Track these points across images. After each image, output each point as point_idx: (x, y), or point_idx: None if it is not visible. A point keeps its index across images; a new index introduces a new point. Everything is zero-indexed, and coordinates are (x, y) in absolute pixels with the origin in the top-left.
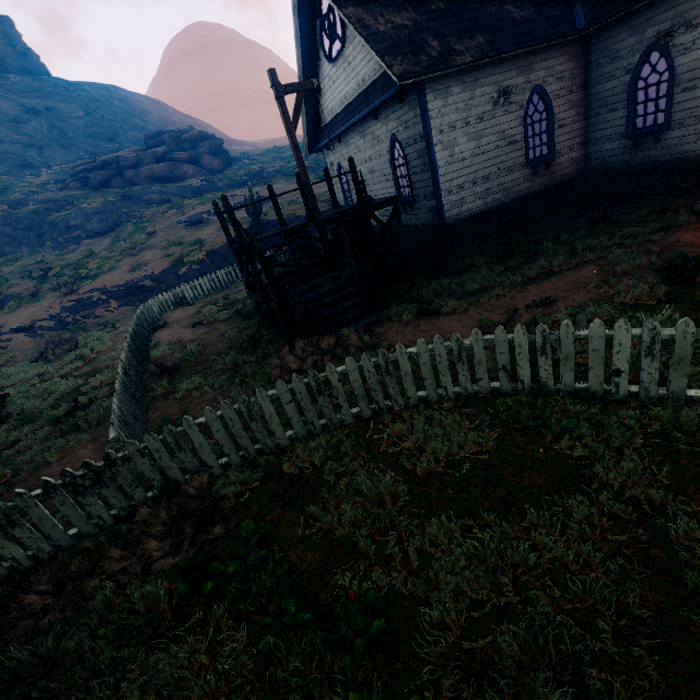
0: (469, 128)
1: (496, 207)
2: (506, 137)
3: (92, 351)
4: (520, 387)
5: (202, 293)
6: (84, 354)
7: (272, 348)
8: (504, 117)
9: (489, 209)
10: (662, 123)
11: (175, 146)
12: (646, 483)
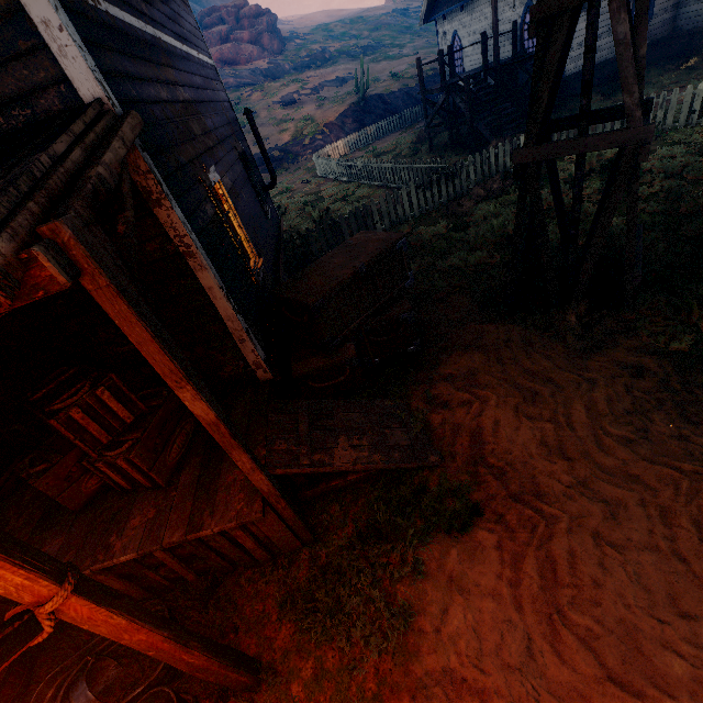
0: None
1: (601, 62)
2: None
3: (282, 192)
4: None
5: (338, 155)
6: (286, 190)
7: (466, 154)
8: None
9: (596, 64)
10: None
11: (234, 23)
12: (701, 138)
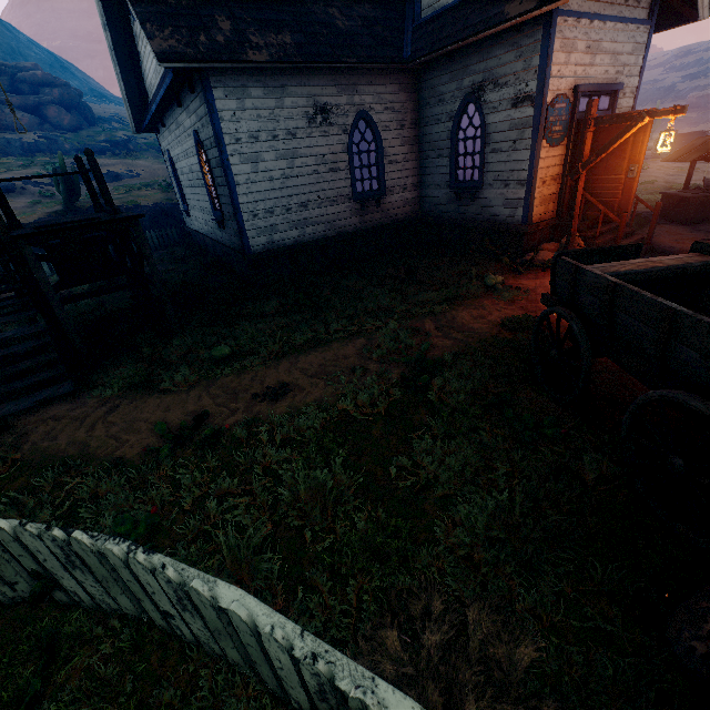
0: (278, 143)
1: (316, 240)
2: (328, 162)
3: None
4: (77, 598)
5: None
6: None
7: None
8: (324, 139)
9: (308, 242)
10: None
11: (6, 84)
12: None
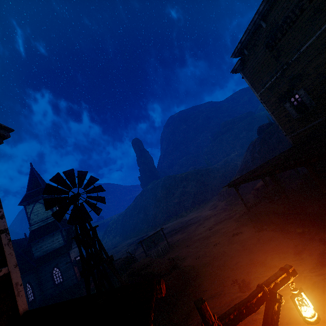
0: None
1: None
2: None
3: None
4: None
5: None
6: None
7: None
8: None
9: None
10: (58, 282)
11: None
12: None
